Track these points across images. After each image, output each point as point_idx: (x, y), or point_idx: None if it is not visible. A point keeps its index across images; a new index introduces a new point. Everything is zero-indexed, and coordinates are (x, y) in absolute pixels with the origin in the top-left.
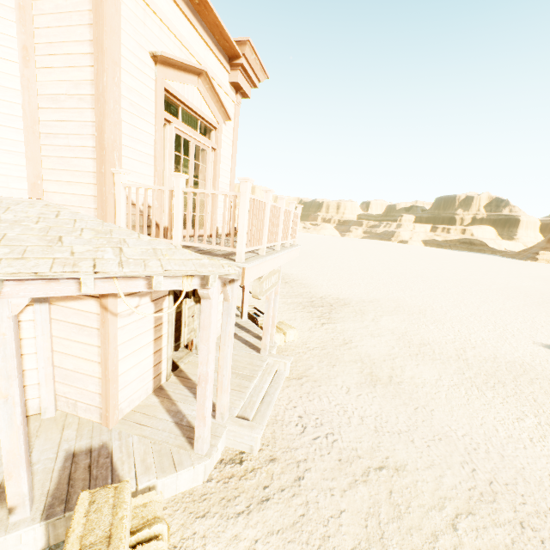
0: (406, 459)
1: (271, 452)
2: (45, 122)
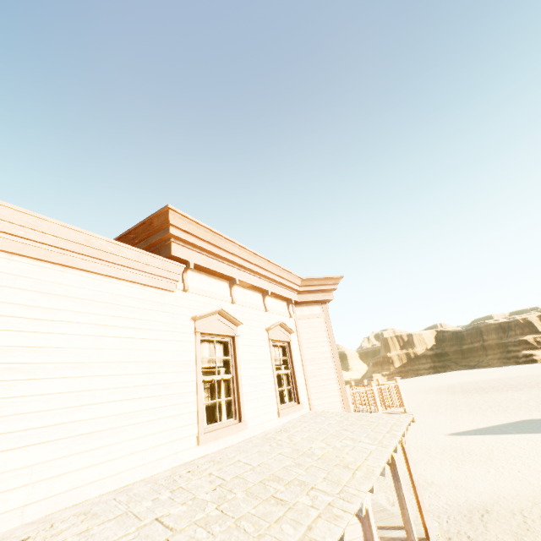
0: (483, 507)
1: (444, 536)
2: (308, 371)
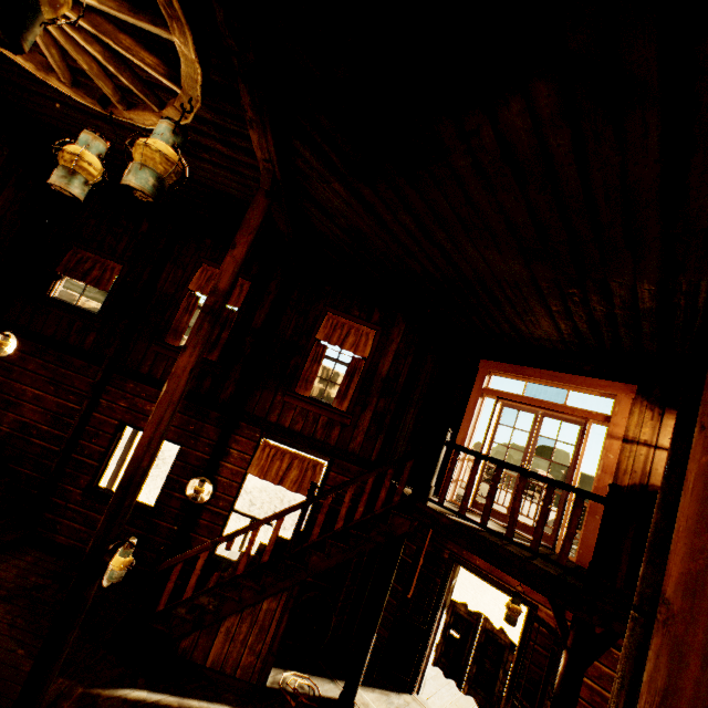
0: None
1: None
2: None
